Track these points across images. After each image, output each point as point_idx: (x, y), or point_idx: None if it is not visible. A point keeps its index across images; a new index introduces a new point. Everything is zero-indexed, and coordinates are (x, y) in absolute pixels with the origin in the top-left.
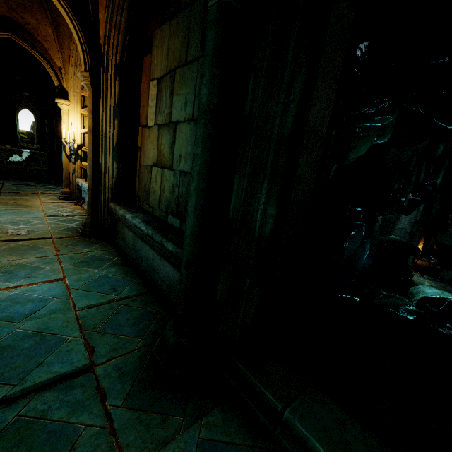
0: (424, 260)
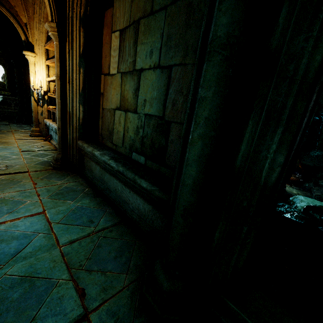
0: (292, 176)
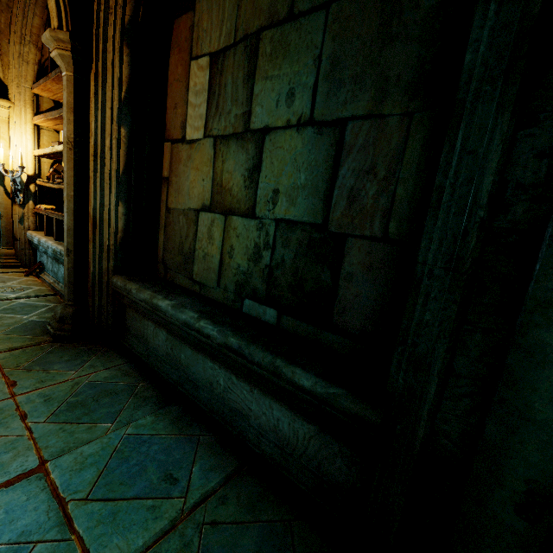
0: None
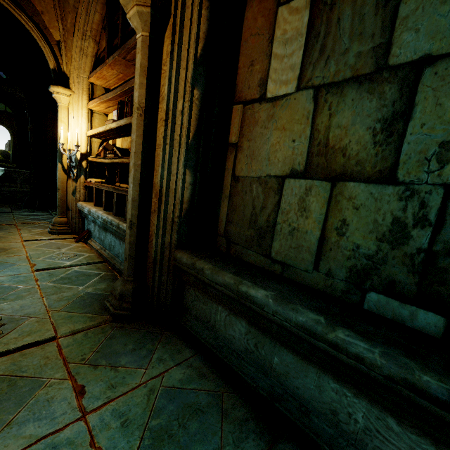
0: None
